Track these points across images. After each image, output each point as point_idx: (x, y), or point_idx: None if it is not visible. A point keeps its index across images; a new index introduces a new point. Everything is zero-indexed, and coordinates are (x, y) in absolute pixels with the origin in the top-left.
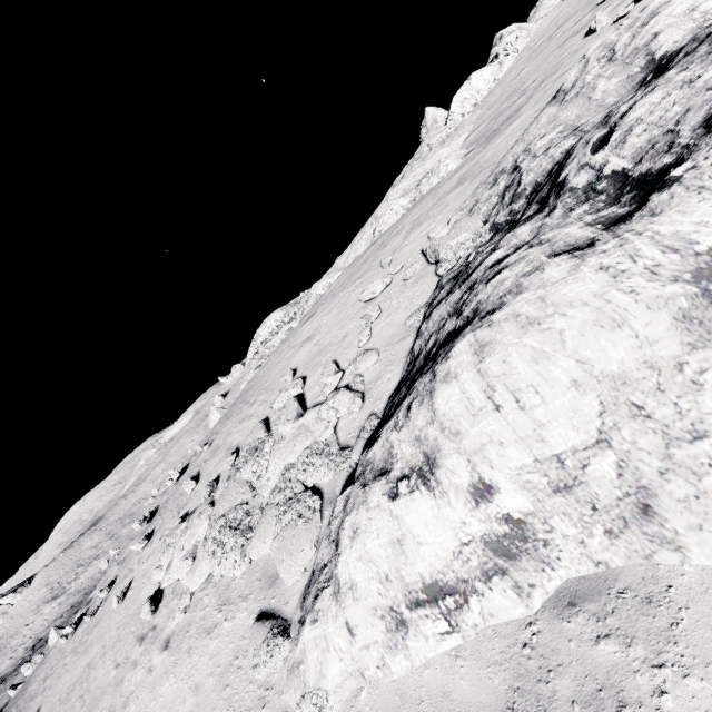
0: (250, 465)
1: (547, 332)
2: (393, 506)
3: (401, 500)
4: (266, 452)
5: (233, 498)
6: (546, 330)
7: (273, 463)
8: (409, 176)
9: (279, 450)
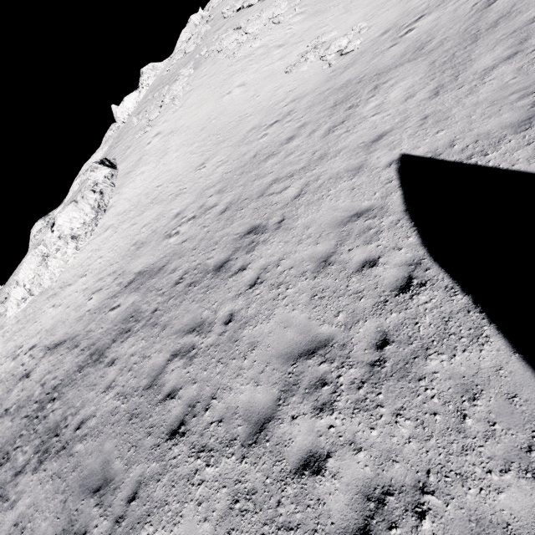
0: (8, 288)
1: (26, 264)
2: (16, 289)
3: (16, 288)
4: (12, 284)
5: (3, 297)
6: (26, 263)
7: (13, 287)
8: (87, 162)
9: (14, 283)
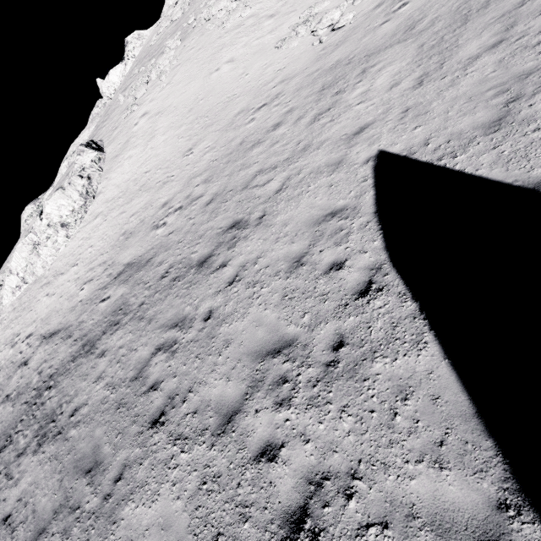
0: (2, 276)
1: (18, 252)
2: (9, 277)
3: (10, 276)
4: (5, 272)
5: None
6: (17, 252)
7: (7, 274)
8: (74, 143)
9: (8, 271)
